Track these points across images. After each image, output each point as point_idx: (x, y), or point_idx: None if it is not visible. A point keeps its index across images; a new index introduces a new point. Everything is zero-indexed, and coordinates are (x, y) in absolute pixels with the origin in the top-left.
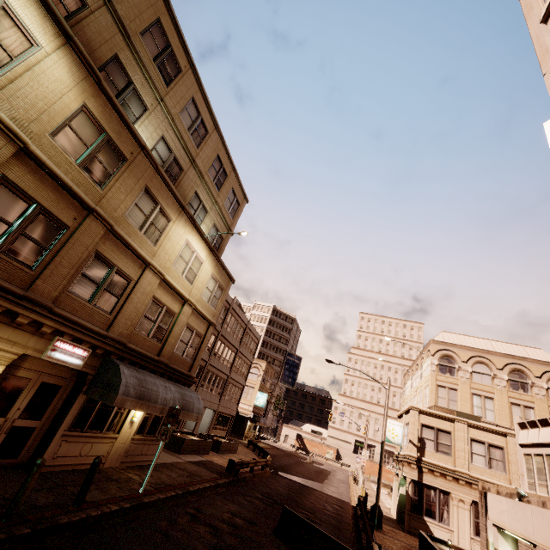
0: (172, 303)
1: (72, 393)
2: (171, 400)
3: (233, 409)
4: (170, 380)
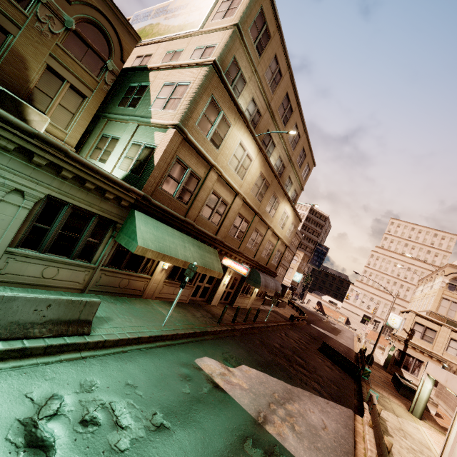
0: (274, 241)
1: (241, 281)
2: (272, 286)
3: (280, 281)
4: (268, 275)
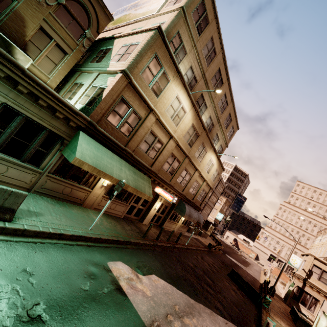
0: (200, 181)
1: (170, 209)
2: (195, 217)
3: (205, 217)
4: (194, 208)
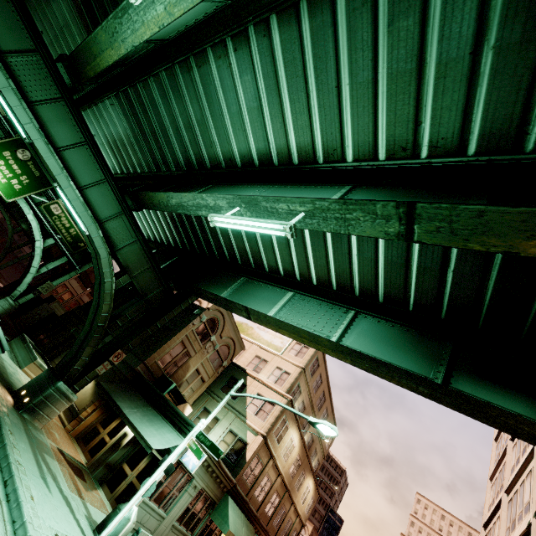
0: (293, 517)
1: None
2: None
3: None
4: None
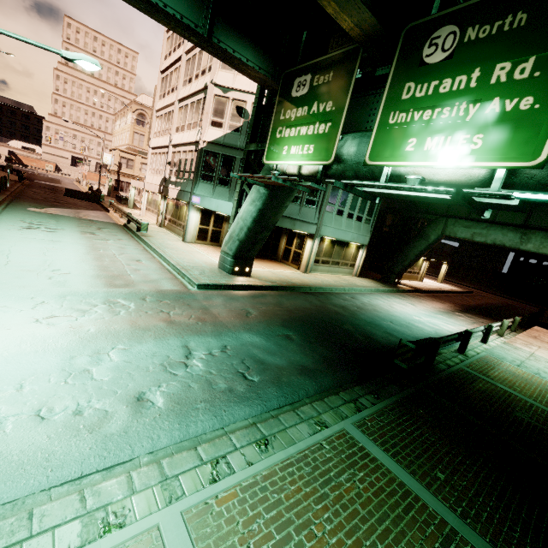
0: None
1: None
2: None
3: None
4: None
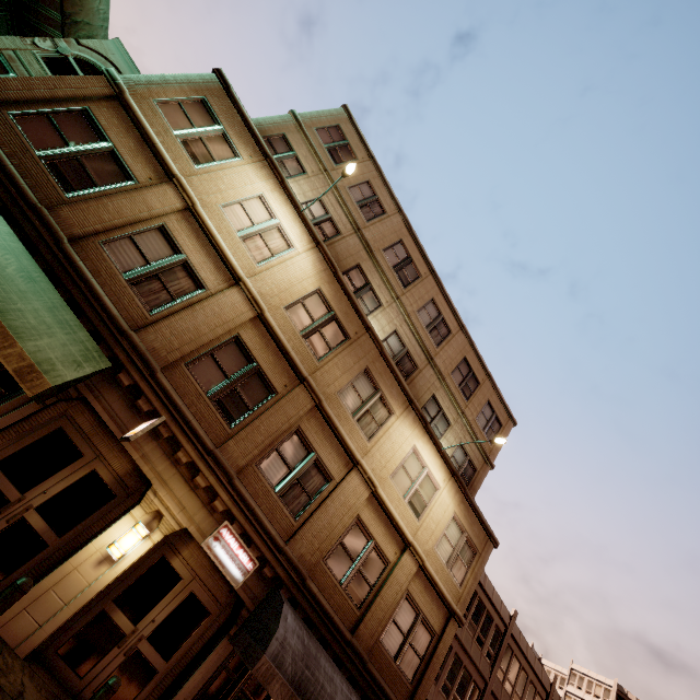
0: (384, 541)
1: (218, 633)
2: None
3: None
4: None
